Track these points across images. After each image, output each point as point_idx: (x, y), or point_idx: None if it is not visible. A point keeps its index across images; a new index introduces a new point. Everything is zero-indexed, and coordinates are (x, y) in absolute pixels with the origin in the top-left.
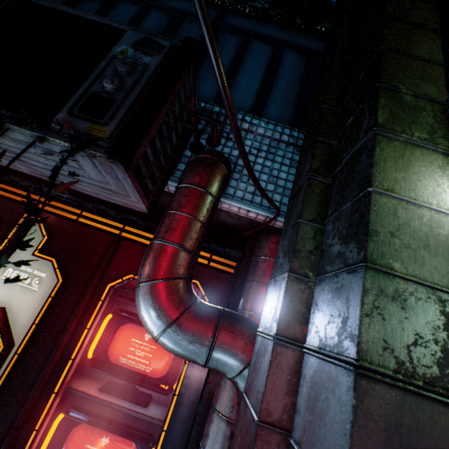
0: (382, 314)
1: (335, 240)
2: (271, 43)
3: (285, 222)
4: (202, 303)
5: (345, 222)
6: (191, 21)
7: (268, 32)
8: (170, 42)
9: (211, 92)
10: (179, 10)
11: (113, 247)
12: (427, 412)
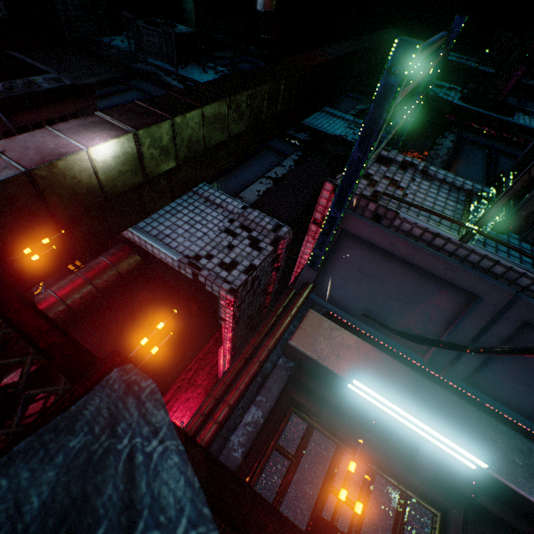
0: None
1: None
2: None
3: None
4: None
5: None
6: None
7: None
8: (73, 83)
9: None
10: None
11: None
12: None
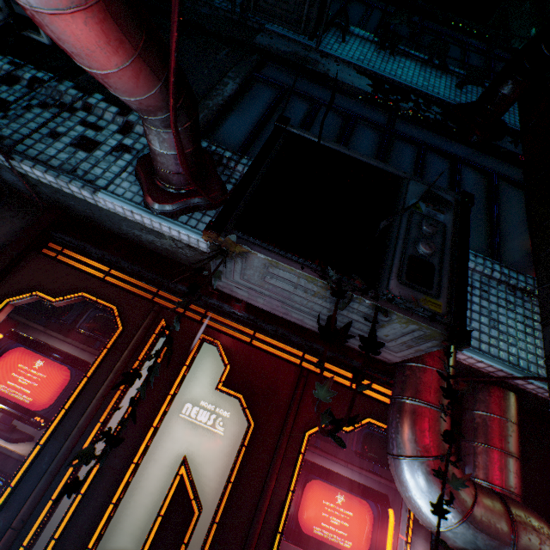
0: None
1: None
2: (446, 157)
3: None
4: (474, 482)
5: None
6: (363, 125)
7: (440, 144)
8: (452, 196)
9: None
10: (351, 111)
11: (302, 383)
12: None
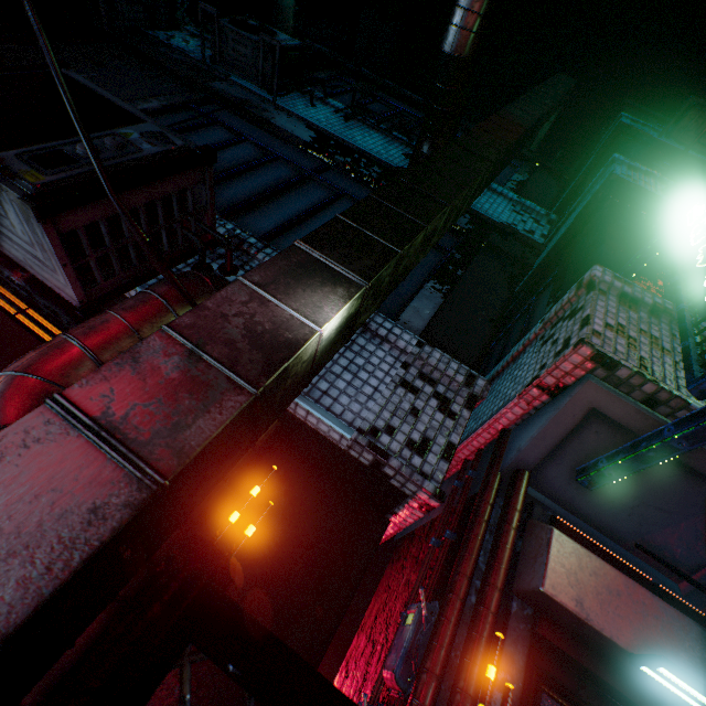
0: (137, 369)
1: None
2: None
3: None
4: None
5: None
6: (285, 164)
7: None
8: (185, 143)
9: (264, 228)
10: (276, 151)
11: None
12: (92, 466)
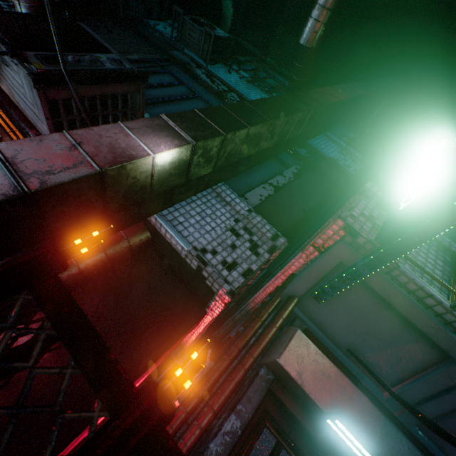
0: (40, 145)
1: None
2: None
3: None
4: None
5: None
6: (202, 101)
7: None
8: (131, 67)
9: None
10: (199, 93)
11: None
12: None
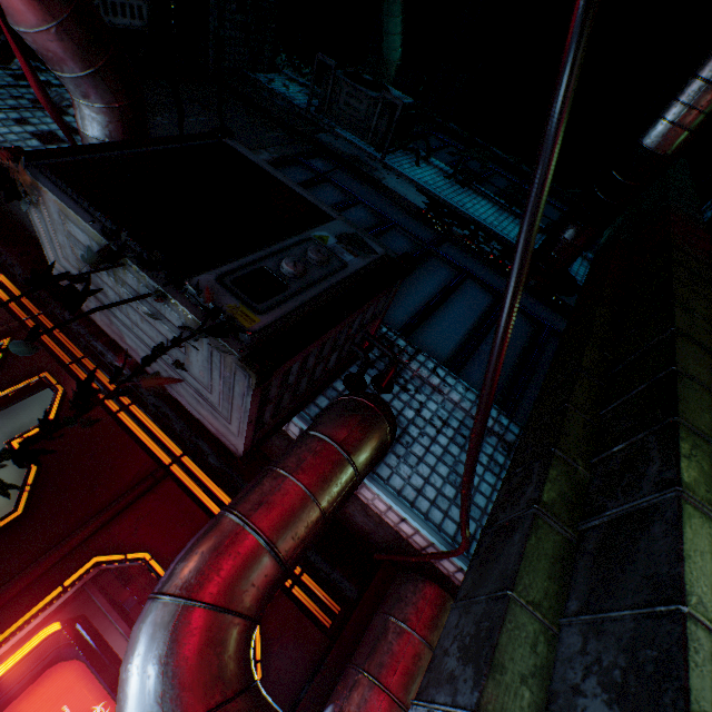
0: None
1: (592, 683)
2: (491, 292)
3: (469, 573)
4: (259, 694)
5: (619, 651)
6: (401, 233)
7: (490, 279)
8: (384, 250)
9: (399, 318)
10: (391, 218)
11: (146, 484)
12: None
